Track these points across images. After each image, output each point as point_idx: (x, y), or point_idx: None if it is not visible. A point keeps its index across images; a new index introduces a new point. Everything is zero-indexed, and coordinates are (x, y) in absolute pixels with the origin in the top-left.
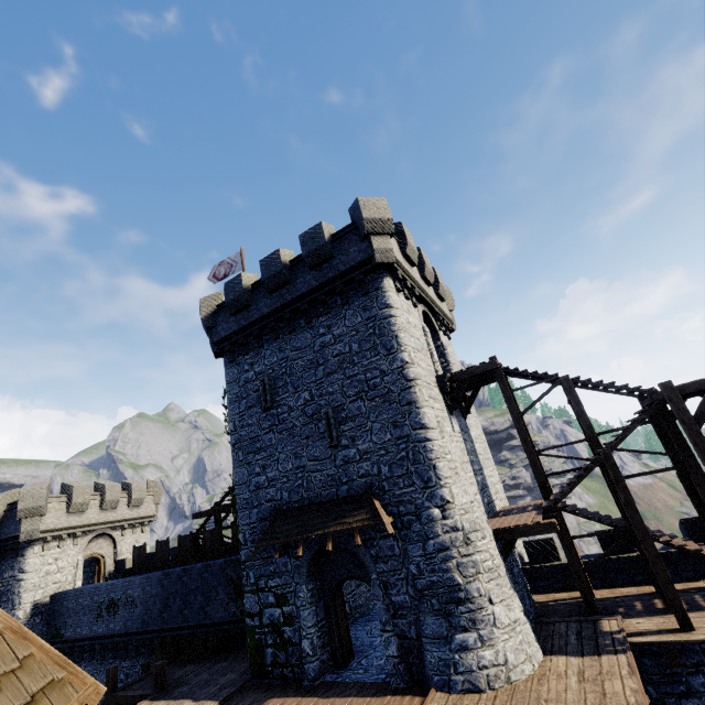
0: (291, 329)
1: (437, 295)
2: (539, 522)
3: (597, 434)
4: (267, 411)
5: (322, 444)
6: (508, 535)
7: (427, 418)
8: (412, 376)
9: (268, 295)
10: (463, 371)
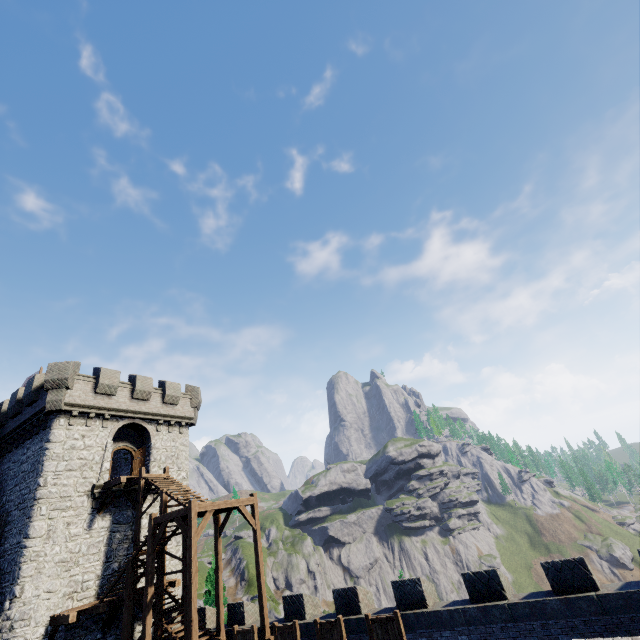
0: (15, 447)
1: (165, 403)
2: (64, 614)
3: (163, 538)
4: None
5: None
6: (54, 622)
7: (34, 529)
8: (38, 496)
9: (13, 419)
10: (109, 482)
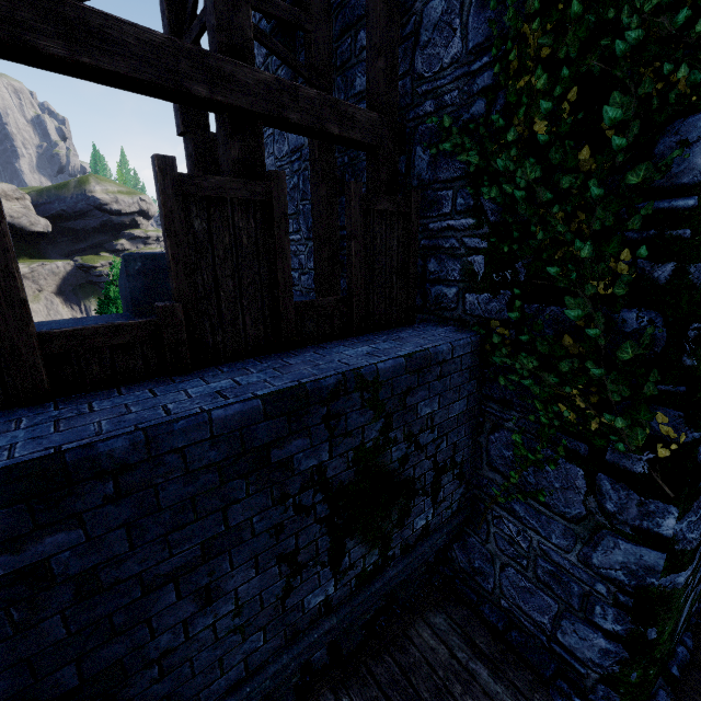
0: None
1: None
2: None
3: None
4: None
5: None
6: None
7: None
8: None
9: None
10: None
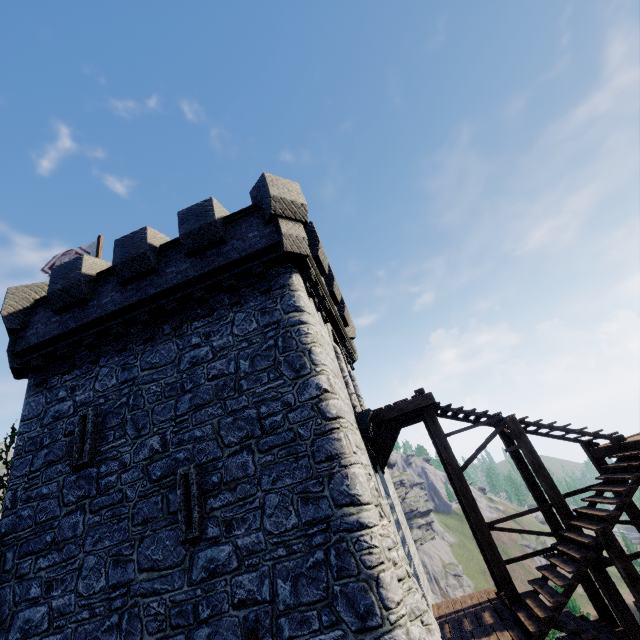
0: (147, 337)
1: (342, 318)
2: None
3: (563, 496)
4: (80, 470)
5: (170, 535)
6: None
7: (360, 483)
8: (334, 412)
9: (119, 287)
10: (389, 407)
